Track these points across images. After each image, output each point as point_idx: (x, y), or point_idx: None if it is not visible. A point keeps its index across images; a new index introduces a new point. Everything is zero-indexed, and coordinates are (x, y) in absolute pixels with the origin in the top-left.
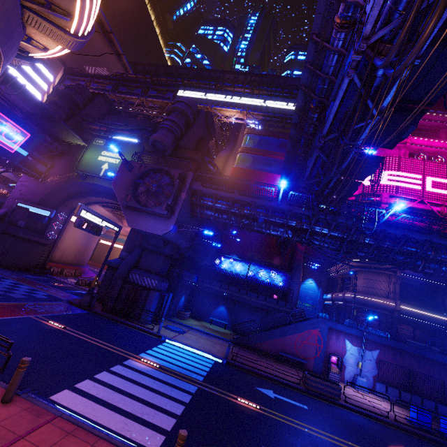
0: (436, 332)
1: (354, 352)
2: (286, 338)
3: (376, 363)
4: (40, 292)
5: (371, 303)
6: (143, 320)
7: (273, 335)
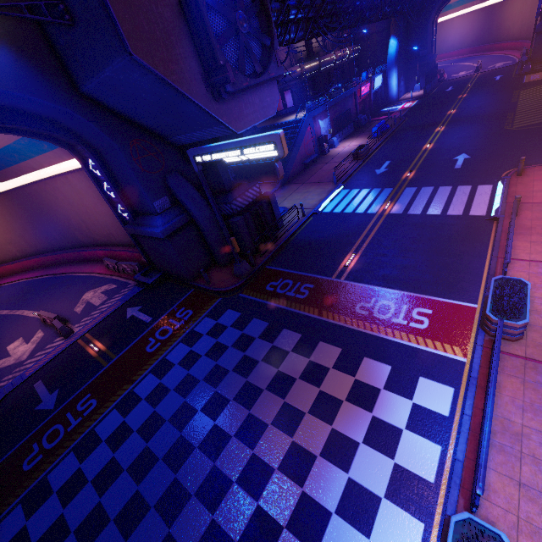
0: (314, 79)
1: (323, 125)
2: (300, 150)
3: (331, 123)
4: (204, 327)
5: (288, 79)
6: (281, 225)
7: (295, 155)
